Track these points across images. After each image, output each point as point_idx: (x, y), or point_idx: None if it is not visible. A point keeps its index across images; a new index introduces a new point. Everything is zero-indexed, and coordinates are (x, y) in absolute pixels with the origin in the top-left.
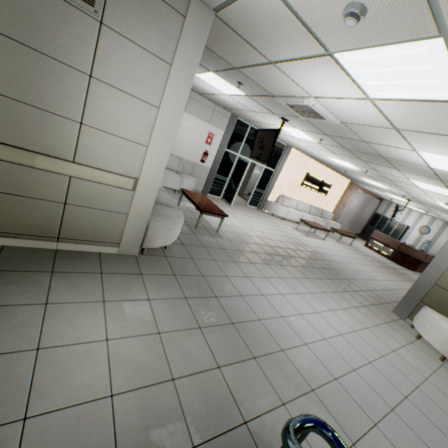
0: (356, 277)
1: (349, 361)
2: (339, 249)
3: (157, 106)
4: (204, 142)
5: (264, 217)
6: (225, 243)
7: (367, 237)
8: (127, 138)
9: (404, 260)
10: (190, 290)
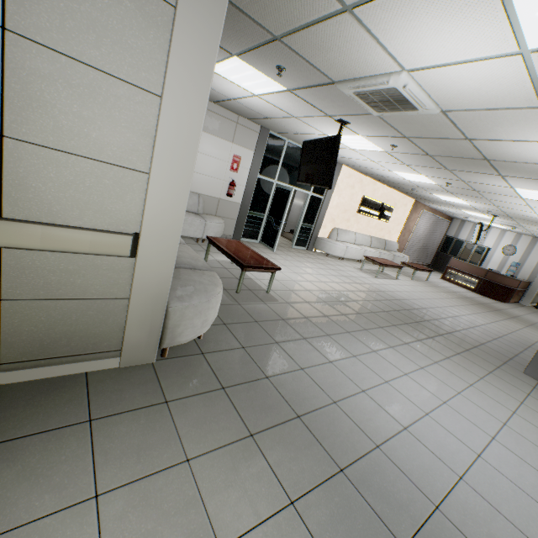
0: (457, 327)
1: (532, 493)
2: (418, 289)
3: (158, 92)
4: (229, 169)
5: (318, 260)
6: (283, 310)
7: (440, 267)
8: (107, 159)
9: (493, 291)
10: (255, 413)
